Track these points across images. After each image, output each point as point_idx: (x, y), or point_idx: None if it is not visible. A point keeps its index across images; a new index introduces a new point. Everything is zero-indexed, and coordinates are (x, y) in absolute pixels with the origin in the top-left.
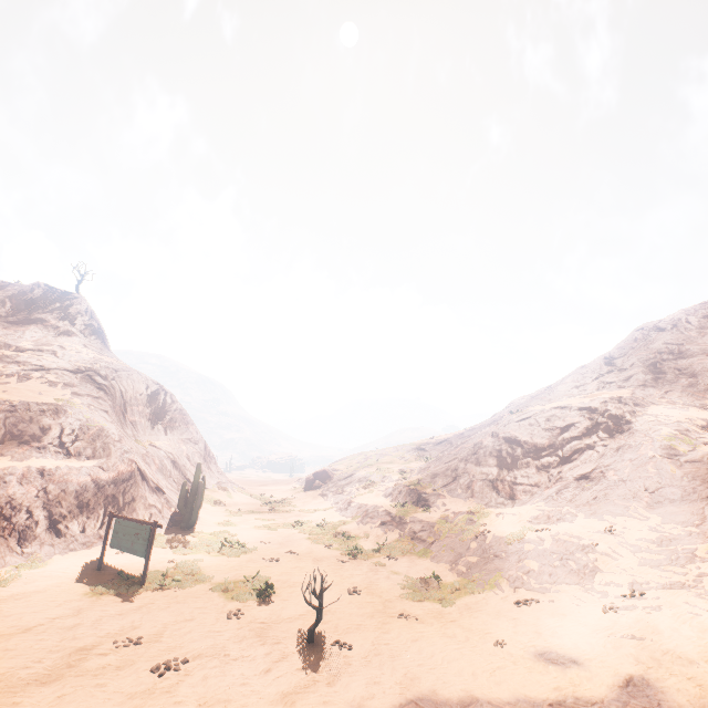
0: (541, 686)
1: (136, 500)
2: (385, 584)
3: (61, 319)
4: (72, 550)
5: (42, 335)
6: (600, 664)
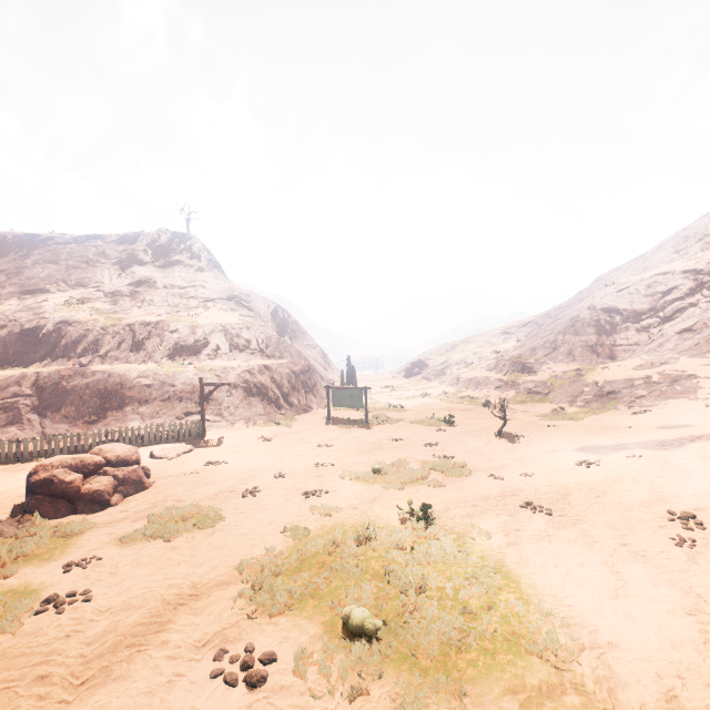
0: (665, 436)
1: (317, 384)
2: (524, 416)
3: (190, 258)
4: (300, 413)
5: (185, 274)
6: (705, 424)
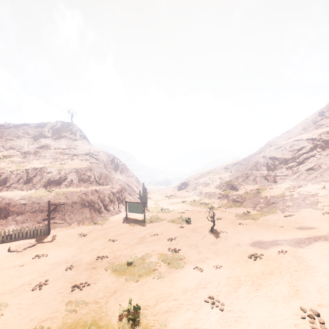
0: (301, 235)
1: (126, 198)
2: (229, 216)
3: (71, 134)
4: (113, 215)
5: (67, 142)
6: (323, 228)
